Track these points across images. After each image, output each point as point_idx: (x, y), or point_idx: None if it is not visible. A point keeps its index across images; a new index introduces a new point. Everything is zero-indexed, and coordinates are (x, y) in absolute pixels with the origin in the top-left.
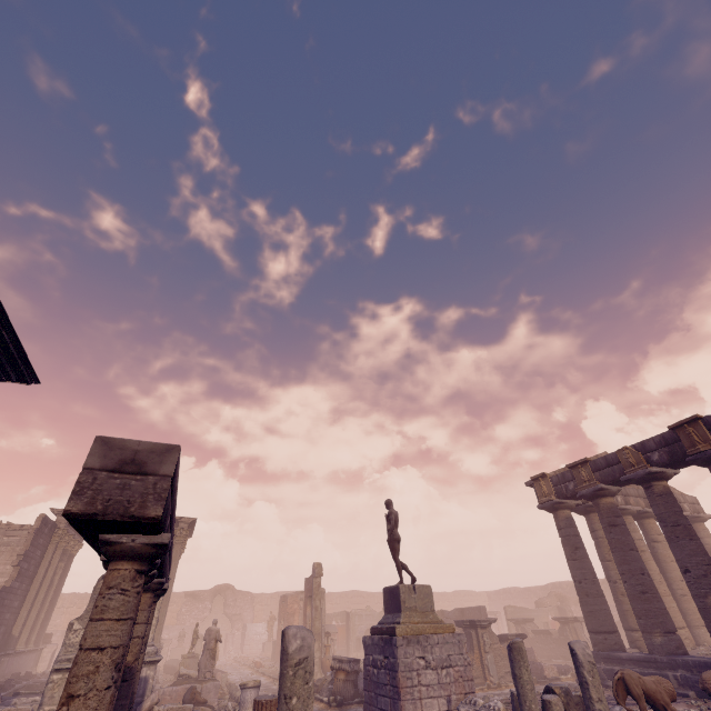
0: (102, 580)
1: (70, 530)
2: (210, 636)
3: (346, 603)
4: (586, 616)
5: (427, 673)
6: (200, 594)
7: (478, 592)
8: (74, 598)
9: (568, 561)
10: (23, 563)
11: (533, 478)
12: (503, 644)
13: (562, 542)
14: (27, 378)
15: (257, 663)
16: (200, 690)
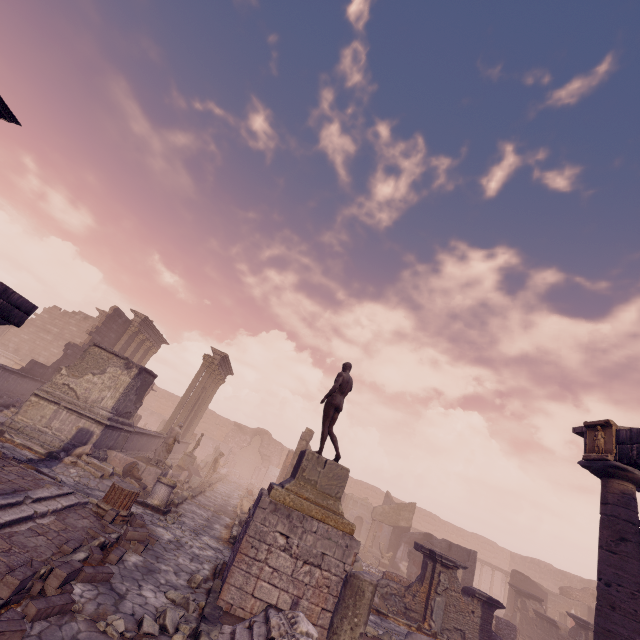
0: (93, 346)
1: (144, 332)
2: (171, 433)
3: (358, 490)
4: (597, 631)
5: (281, 556)
6: (244, 428)
7: (500, 547)
8: (165, 393)
9: (599, 549)
10: (96, 336)
11: (588, 423)
12: (466, 598)
13: (601, 521)
14: (1, 110)
15: (249, 491)
16: (144, 469)
